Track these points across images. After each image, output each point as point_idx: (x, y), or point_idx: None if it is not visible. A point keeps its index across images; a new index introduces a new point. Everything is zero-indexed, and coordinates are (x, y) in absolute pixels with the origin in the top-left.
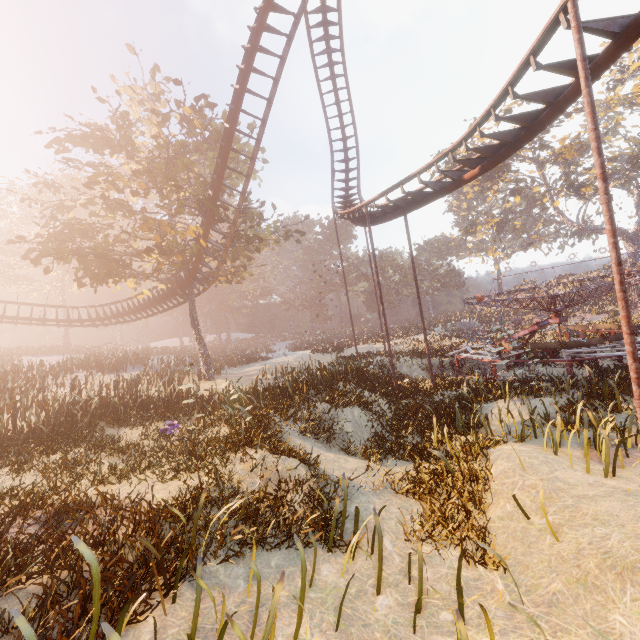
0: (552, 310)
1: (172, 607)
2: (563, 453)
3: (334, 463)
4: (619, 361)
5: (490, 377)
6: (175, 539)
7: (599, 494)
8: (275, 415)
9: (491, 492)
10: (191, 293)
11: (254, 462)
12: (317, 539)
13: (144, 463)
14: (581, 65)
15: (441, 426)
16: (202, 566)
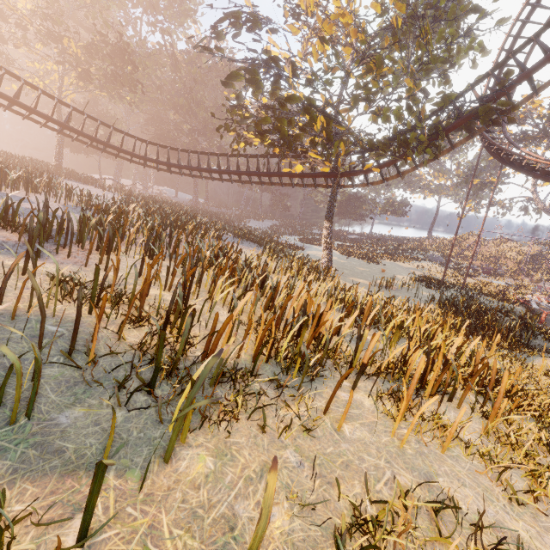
0: None
1: None
2: None
3: None
4: None
5: None
6: None
7: None
8: None
9: None
10: (338, 184)
11: None
12: None
13: None
14: None
15: None
16: None
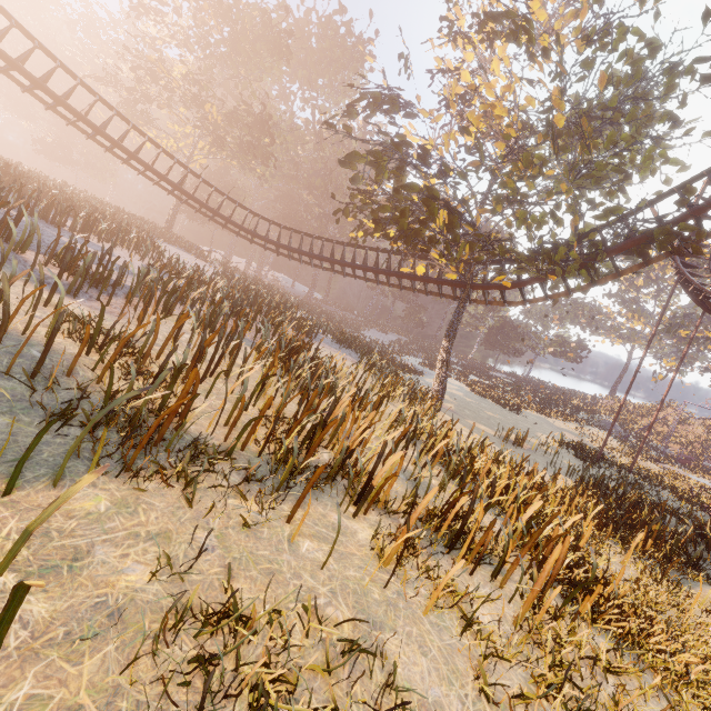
0: None
1: None
2: None
3: None
4: None
5: None
6: None
7: None
8: None
9: None
10: (468, 297)
11: None
12: None
13: None
14: None
15: None
16: None
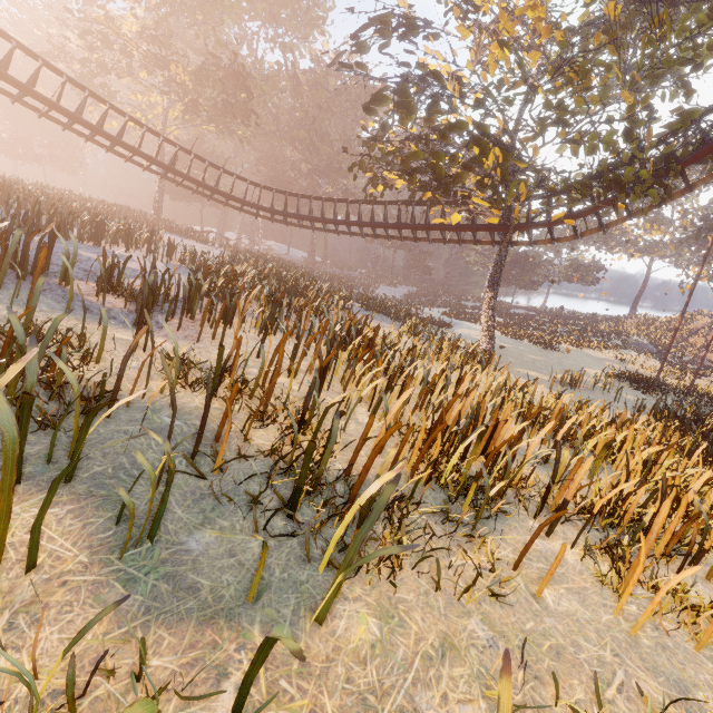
0: None
1: None
2: None
3: None
4: None
5: None
6: None
7: None
8: None
9: None
10: (509, 240)
11: None
12: None
13: None
14: None
15: None
16: None
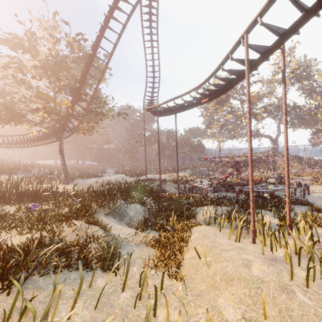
0: (235, 168)
1: (5, 298)
2: (223, 231)
3: (120, 230)
4: (258, 193)
5: (204, 195)
6: (17, 263)
7: (230, 249)
8: (95, 204)
9: (188, 246)
10: (61, 136)
11: (76, 227)
12: (100, 266)
13: (12, 224)
14: (246, 62)
15: (176, 216)
16: (28, 277)
